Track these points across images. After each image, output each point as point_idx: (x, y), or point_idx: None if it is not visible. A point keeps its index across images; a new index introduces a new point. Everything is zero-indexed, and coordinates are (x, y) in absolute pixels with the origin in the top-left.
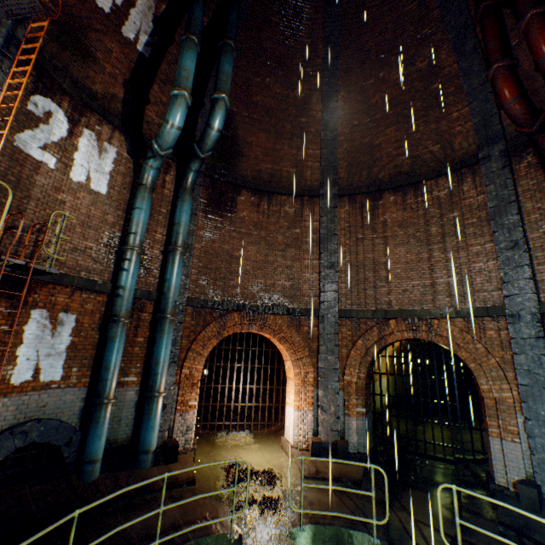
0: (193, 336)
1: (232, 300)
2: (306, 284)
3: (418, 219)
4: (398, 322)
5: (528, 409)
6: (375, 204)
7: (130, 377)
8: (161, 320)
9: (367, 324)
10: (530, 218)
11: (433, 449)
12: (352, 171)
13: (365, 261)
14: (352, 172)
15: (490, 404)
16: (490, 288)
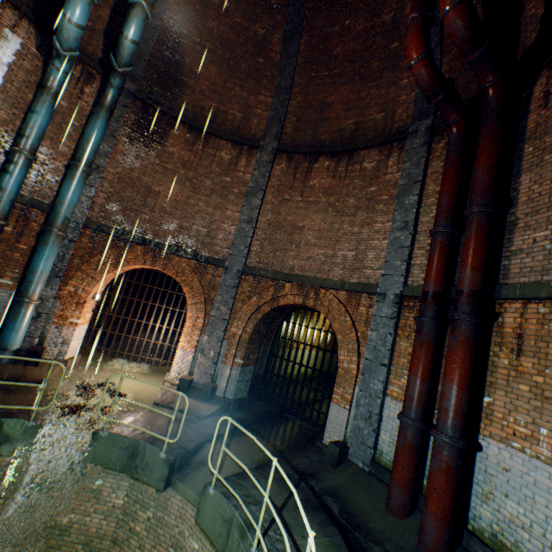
0: (88, 259)
1: (140, 233)
2: (222, 235)
3: (342, 188)
4: (293, 286)
5: (363, 381)
6: (310, 167)
7: (5, 280)
8: (45, 232)
9: (267, 283)
10: (428, 201)
11: (310, 413)
12: (299, 128)
13: (284, 223)
14: (298, 129)
15: (341, 373)
16: (376, 266)
